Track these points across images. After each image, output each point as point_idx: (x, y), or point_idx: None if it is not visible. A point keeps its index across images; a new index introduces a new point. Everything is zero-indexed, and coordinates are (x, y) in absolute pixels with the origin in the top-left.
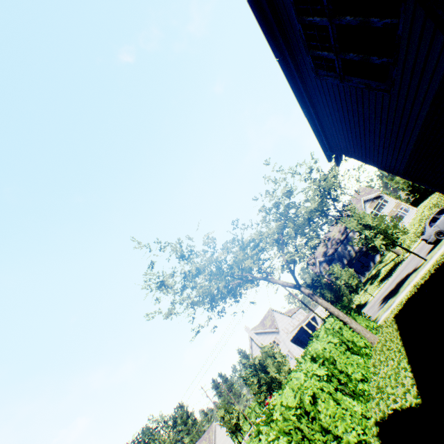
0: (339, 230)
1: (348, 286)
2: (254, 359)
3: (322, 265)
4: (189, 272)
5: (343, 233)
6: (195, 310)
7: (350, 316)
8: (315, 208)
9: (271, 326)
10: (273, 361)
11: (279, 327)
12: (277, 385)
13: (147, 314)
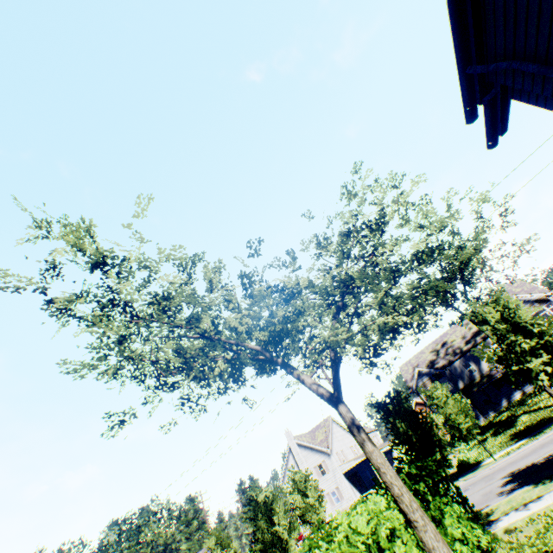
0: (464, 335)
1: (453, 426)
2: (259, 492)
3: (422, 379)
4: (126, 306)
5: (468, 341)
6: (159, 382)
7: (433, 499)
8: (415, 254)
9: (323, 442)
10: (287, 507)
11: (333, 447)
12: (280, 552)
13: (65, 362)
